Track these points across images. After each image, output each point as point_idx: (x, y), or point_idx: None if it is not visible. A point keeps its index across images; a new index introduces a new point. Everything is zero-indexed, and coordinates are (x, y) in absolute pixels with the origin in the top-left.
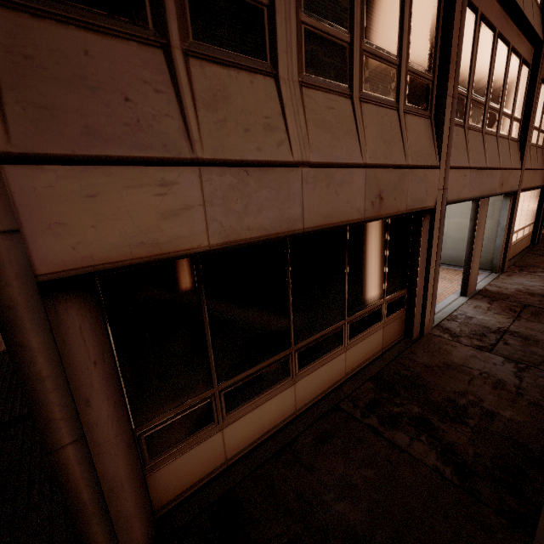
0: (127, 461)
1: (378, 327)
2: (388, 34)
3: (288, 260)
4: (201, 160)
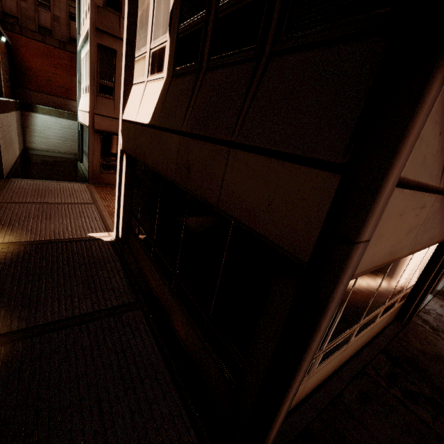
0: None
1: (391, 311)
2: None
3: None
4: (439, 188)
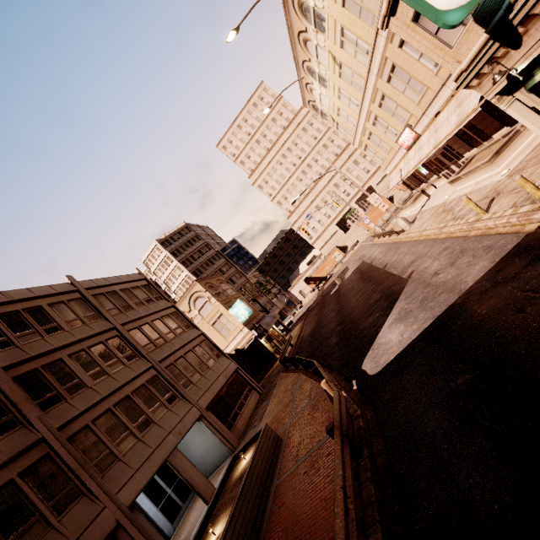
0: None
1: None
2: (22, 517)
3: None
4: None
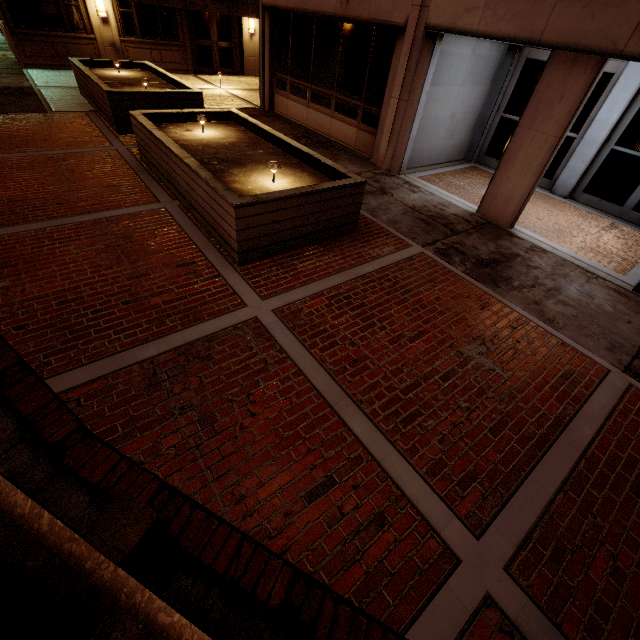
0: (268, 76)
1: (354, 124)
2: None
3: (314, 31)
4: None
